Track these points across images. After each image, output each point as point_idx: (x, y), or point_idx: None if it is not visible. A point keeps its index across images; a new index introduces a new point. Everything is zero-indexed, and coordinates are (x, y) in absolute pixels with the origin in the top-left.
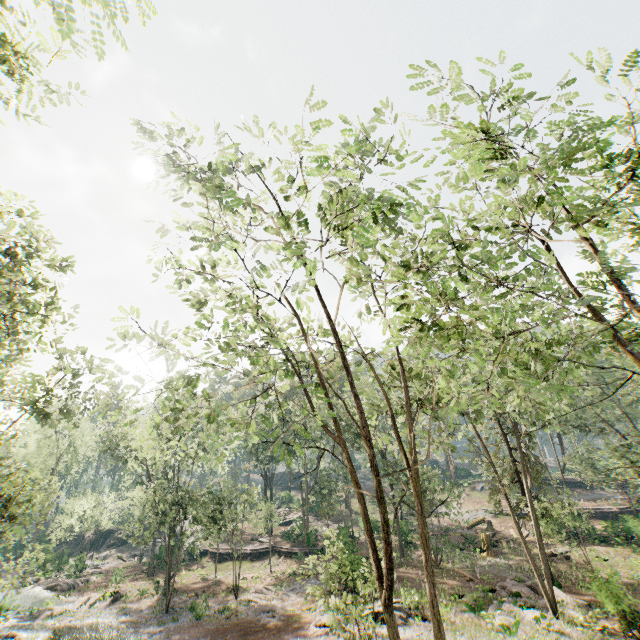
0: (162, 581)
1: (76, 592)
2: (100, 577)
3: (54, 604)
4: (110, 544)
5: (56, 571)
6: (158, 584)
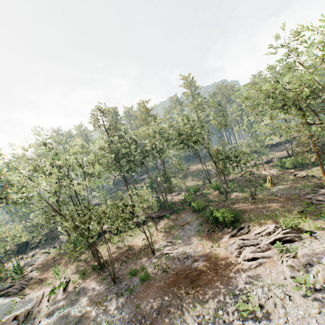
0: (89, 259)
1: (27, 291)
2: (39, 272)
3: (14, 309)
4: (32, 247)
5: (1, 283)
6: (94, 267)
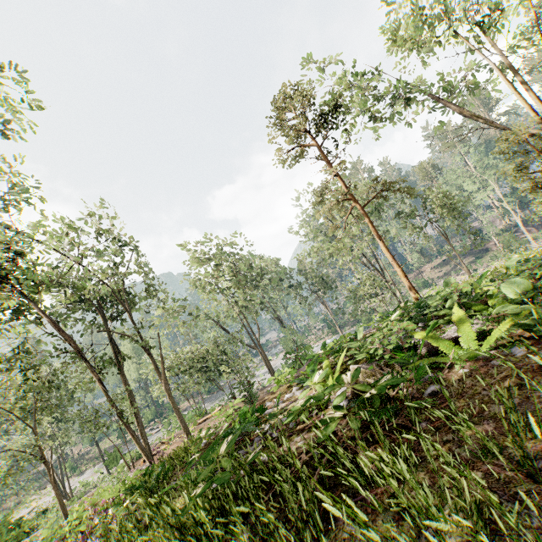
0: None
1: None
2: None
3: None
4: None
5: None
6: None
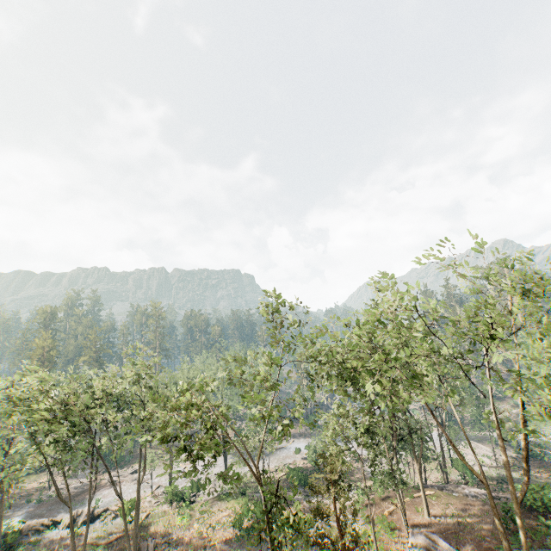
0: None
1: None
2: None
3: None
4: None
5: None
6: None
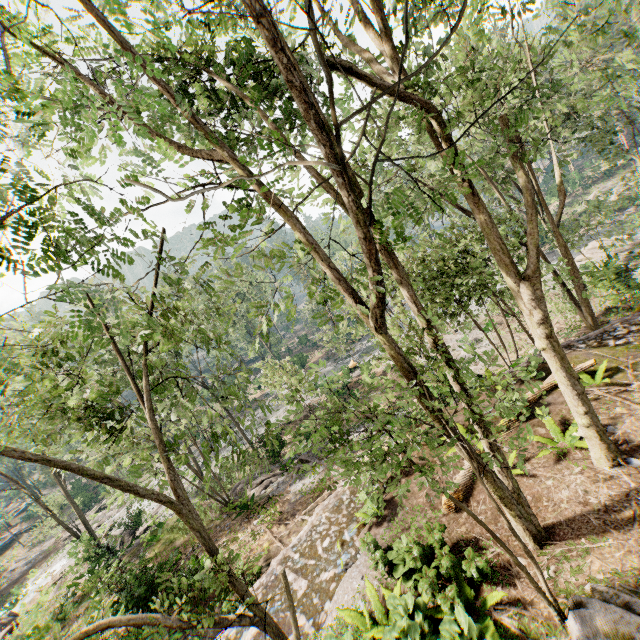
0: None
1: None
2: None
3: None
4: None
5: None
6: None
